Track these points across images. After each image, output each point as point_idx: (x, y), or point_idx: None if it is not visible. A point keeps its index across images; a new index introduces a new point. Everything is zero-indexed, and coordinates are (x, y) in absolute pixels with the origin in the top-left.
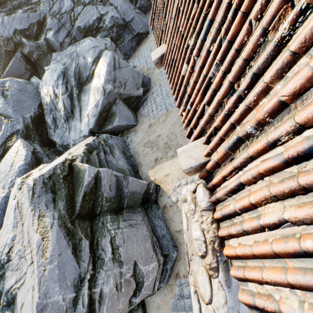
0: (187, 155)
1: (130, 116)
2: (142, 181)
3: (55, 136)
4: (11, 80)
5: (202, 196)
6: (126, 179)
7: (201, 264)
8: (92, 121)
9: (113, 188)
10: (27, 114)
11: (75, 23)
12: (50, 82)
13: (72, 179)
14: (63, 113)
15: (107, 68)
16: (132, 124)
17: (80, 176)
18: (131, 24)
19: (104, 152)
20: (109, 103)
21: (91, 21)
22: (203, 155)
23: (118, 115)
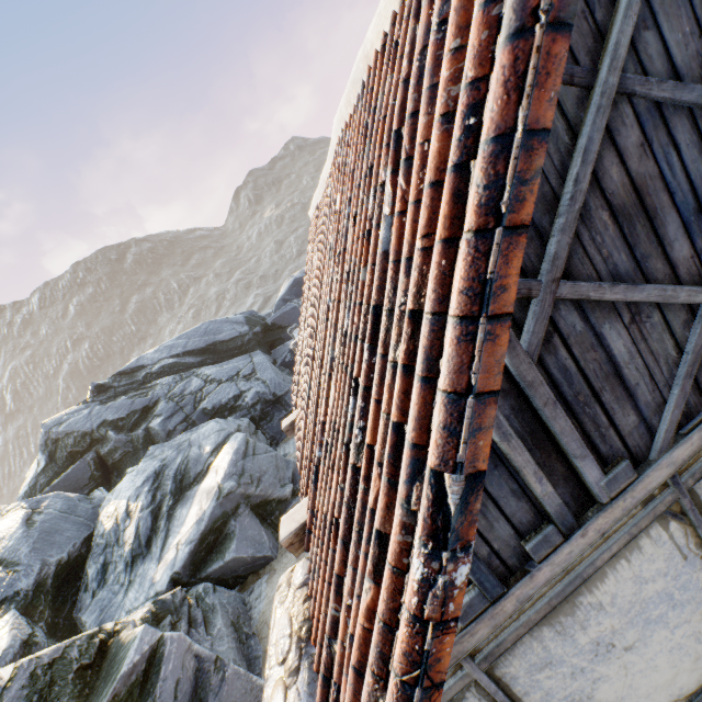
0: (290, 519)
1: (263, 537)
2: (259, 680)
3: (91, 607)
4: (57, 496)
5: (301, 569)
6: (220, 667)
7: (279, 676)
8: (183, 553)
9: (184, 692)
10: (54, 555)
11: (201, 404)
12: (127, 492)
13: (95, 676)
14: (130, 548)
15: (233, 456)
16: (265, 555)
17: (119, 658)
18: (285, 398)
19: (190, 622)
20: (225, 515)
21: (225, 400)
22: (306, 513)
23: (237, 536)
